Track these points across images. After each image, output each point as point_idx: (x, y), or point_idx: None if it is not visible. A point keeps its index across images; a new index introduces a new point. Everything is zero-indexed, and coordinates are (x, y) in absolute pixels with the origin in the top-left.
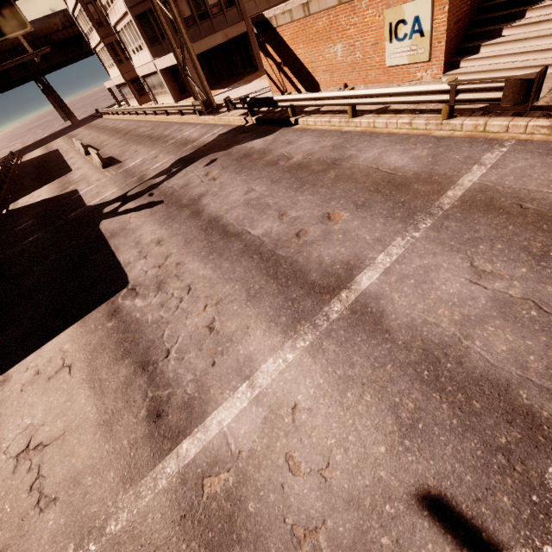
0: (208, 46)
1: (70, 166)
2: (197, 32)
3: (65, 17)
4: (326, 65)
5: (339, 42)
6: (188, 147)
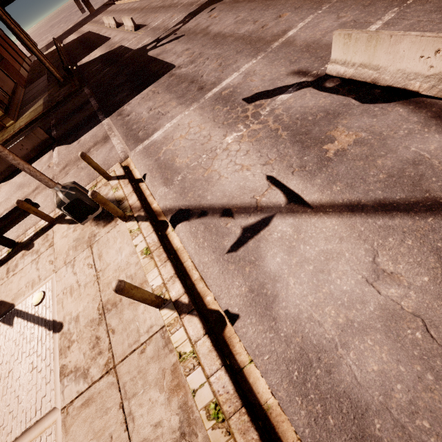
0: None
1: (108, 37)
2: None
3: None
4: None
5: None
6: (194, 6)
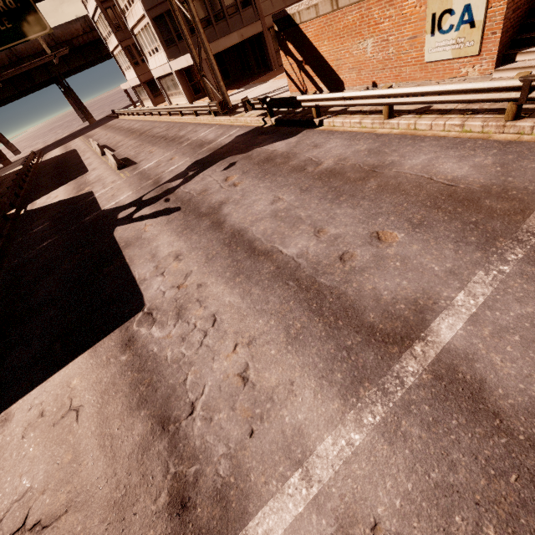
0: (223, 46)
1: (86, 167)
2: (212, 33)
3: (86, 23)
4: (353, 63)
5: (370, 37)
6: (204, 148)
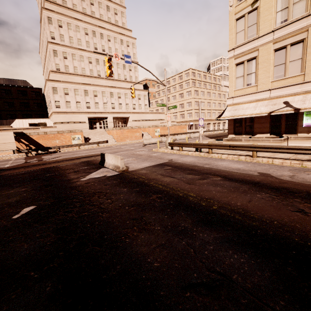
0: None
1: None
2: None
3: None
4: (52, 144)
5: (57, 140)
6: (13, 160)
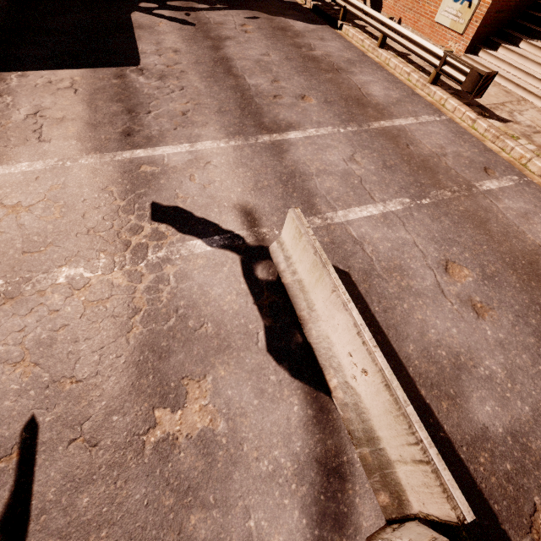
0: None
1: None
2: None
3: None
4: None
5: None
6: None
